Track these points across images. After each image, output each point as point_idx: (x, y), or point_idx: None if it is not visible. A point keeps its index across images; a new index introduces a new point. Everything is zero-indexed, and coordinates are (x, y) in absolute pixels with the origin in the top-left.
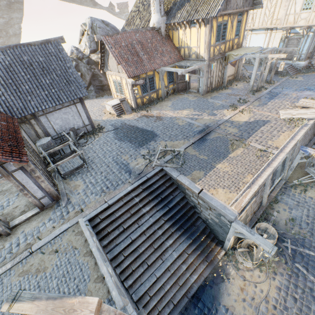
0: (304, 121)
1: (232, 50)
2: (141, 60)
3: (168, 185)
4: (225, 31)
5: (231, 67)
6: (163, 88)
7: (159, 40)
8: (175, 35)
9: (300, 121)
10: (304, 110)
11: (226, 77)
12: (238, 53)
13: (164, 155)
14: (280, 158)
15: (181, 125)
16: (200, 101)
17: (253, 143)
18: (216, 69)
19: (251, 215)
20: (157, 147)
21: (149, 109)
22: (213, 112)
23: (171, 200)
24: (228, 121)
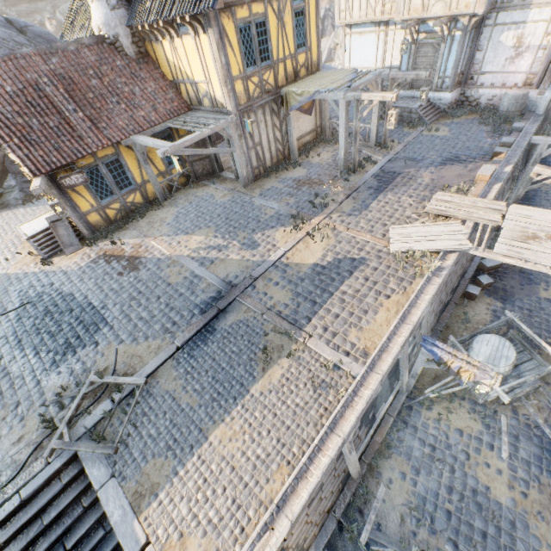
0: (435, 262)
1: (296, 81)
2: (70, 125)
3: (89, 503)
4: (267, 40)
5: (305, 116)
6: (154, 179)
7: (122, 68)
8: (160, 53)
9: (429, 259)
10: (439, 224)
11: (293, 140)
12: (304, 89)
13: (97, 400)
14: (364, 398)
15: (173, 285)
16: (235, 203)
17: (314, 342)
18: (266, 126)
19: (318, 524)
20: (93, 367)
21: (122, 234)
22: (253, 239)
23: (101, 540)
24: (277, 265)
